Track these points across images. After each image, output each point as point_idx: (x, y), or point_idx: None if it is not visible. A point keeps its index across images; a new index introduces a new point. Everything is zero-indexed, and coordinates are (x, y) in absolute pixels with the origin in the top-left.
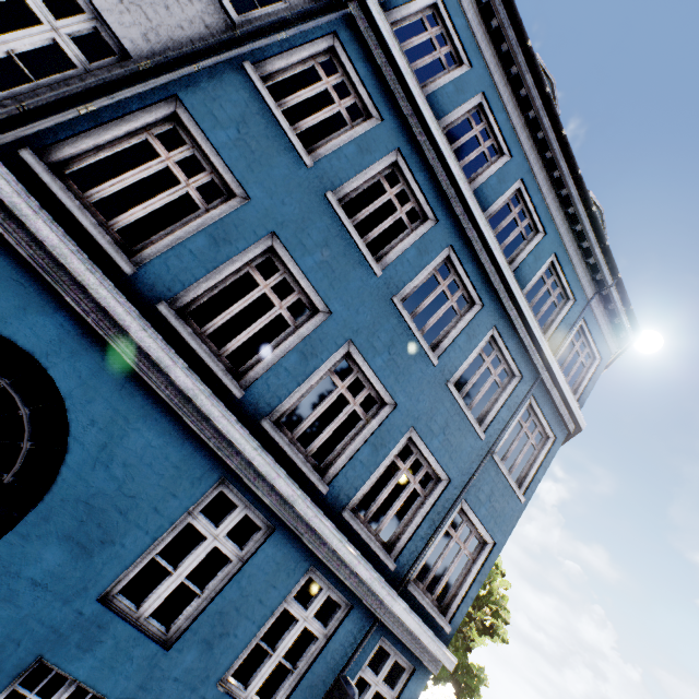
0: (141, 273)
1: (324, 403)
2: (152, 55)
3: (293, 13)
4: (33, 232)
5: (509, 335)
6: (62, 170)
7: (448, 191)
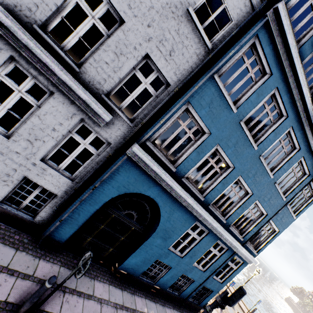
0: (177, 170)
1: (227, 196)
2: (177, 80)
3: (236, 30)
4: (153, 170)
5: (309, 159)
6: (154, 141)
7: (297, 101)
